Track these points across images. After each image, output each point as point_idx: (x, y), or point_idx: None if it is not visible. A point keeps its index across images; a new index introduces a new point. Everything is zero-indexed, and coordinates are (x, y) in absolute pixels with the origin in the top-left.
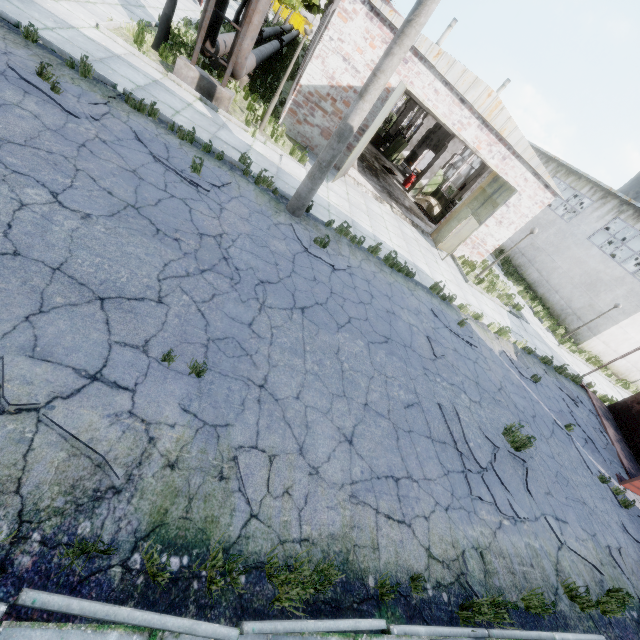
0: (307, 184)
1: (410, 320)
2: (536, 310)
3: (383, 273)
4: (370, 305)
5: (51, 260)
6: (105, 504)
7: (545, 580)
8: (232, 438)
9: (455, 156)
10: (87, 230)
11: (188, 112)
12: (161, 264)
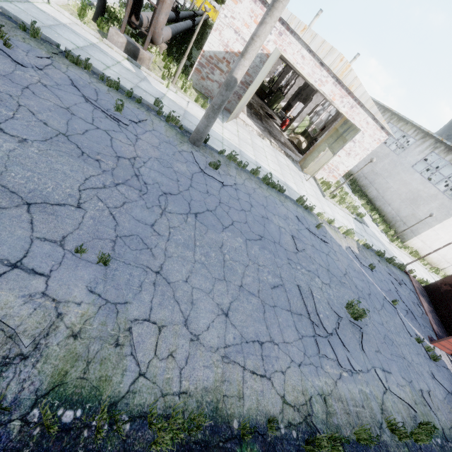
0: (204, 122)
1: (280, 223)
2: (374, 217)
3: (261, 189)
4: (249, 212)
5: None
6: (12, 368)
7: (373, 417)
8: (129, 313)
9: (318, 106)
10: (22, 151)
11: (117, 67)
12: (83, 178)
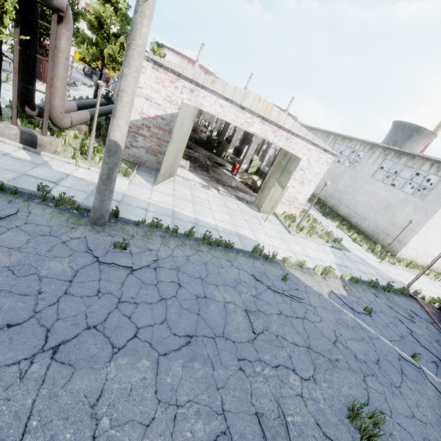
0: (97, 197)
1: (226, 297)
2: (354, 237)
3: (199, 253)
4: (174, 298)
5: None
6: None
7: None
8: None
9: (264, 145)
10: None
11: None
12: None
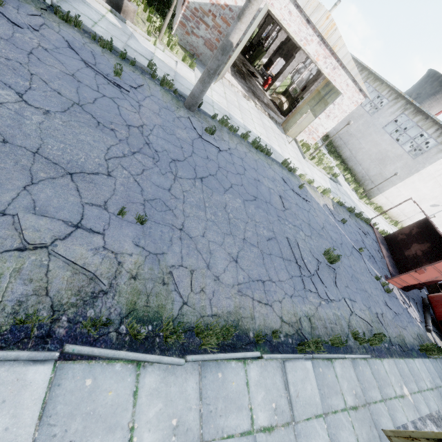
0: (199, 87)
1: (269, 185)
2: (347, 177)
3: (251, 153)
4: (244, 175)
5: (30, 146)
6: (99, 300)
7: (342, 331)
8: (167, 261)
9: (299, 64)
10: (49, 123)
11: (103, 23)
12: (105, 148)
